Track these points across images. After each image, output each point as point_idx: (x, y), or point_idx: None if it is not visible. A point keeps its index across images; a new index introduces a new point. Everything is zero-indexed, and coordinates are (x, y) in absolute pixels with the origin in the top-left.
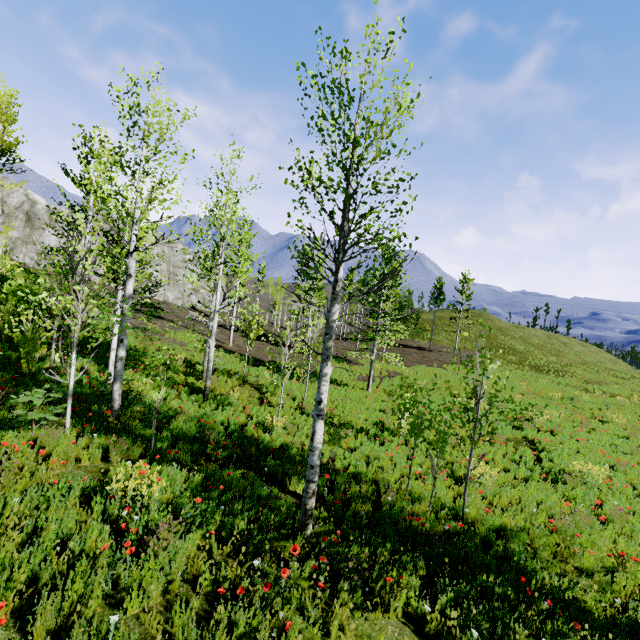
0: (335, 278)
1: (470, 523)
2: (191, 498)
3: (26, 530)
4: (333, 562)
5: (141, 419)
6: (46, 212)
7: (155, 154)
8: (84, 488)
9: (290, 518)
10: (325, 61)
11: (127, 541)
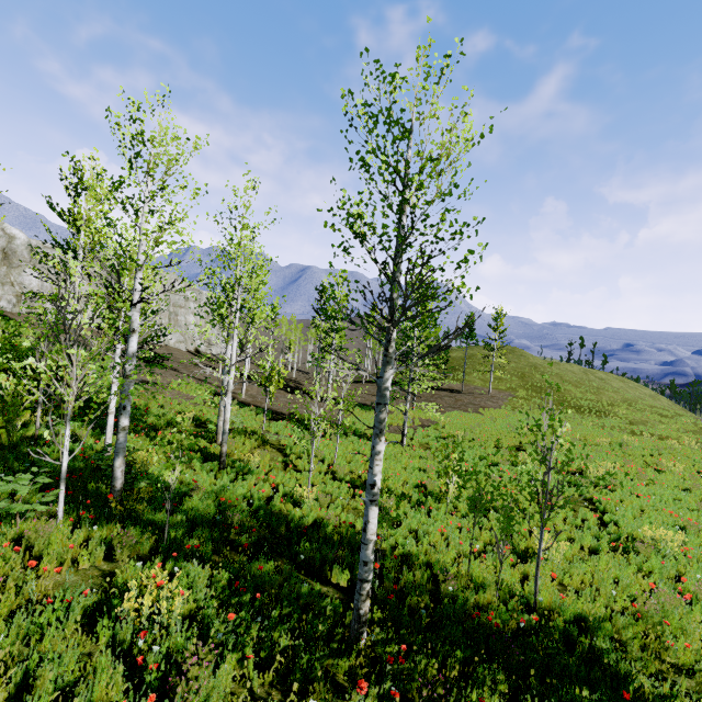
0: (387, 338)
1: (543, 612)
2: (220, 610)
3: (14, 679)
4: (399, 685)
5: (148, 499)
6: (26, 248)
7: (162, 189)
8: (86, 606)
9: (337, 621)
10: (372, 87)
11: (150, 695)
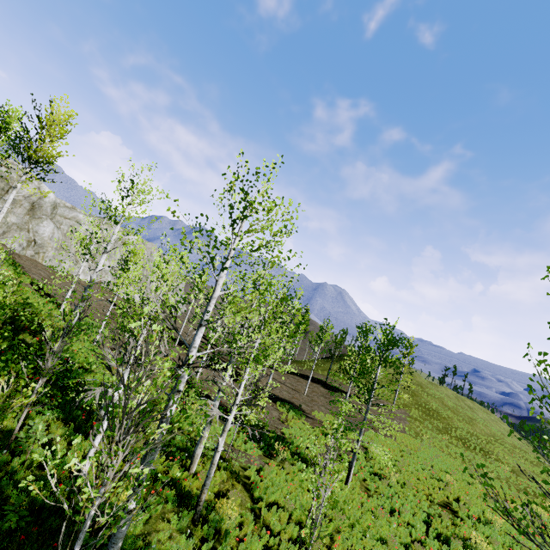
0: None
1: None
2: None
3: None
4: None
5: None
6: (51, 205)
7: (253, 251)
8: None
9: None
10: None
11: None
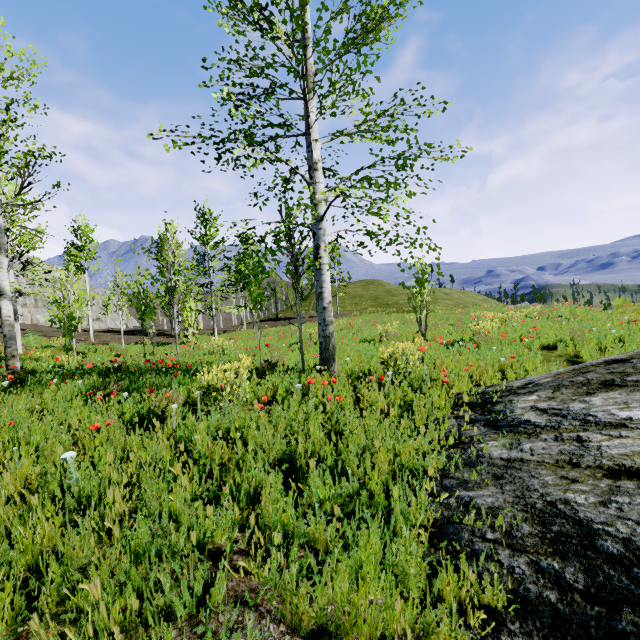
0: None
1: None
2: None
3: None
4: None
5: None
6: None
7: None
8: None
9: None
10: None
11: None
